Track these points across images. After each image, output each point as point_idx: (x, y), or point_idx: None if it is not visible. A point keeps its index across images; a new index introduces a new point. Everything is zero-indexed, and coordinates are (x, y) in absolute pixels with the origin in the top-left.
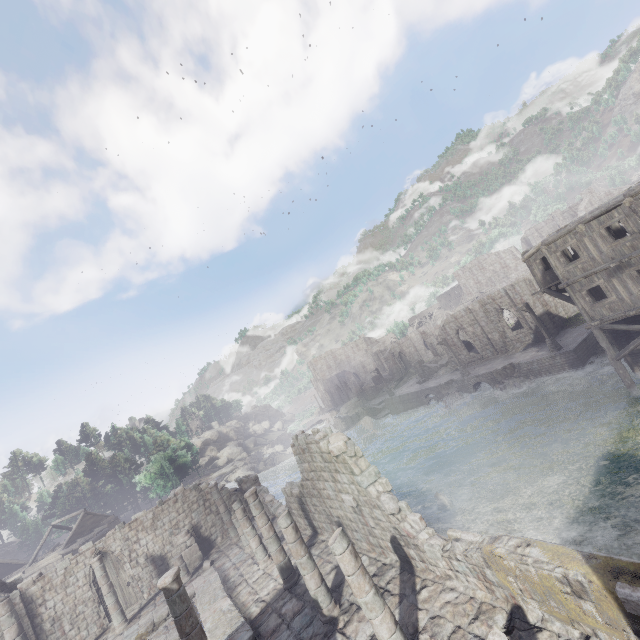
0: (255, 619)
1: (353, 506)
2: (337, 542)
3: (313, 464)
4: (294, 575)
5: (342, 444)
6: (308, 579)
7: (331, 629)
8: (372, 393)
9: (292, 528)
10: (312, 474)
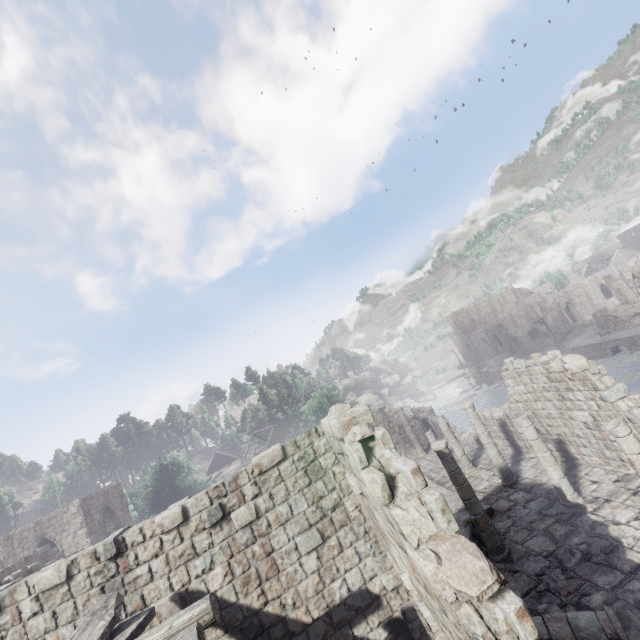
0: (481, 502)
1: (588, 421)
2: (620, 426)
3: (531, 386)
4: (513, 476)
5: (584, 362)
6: (551, 470)
7: (579, 511)
8: (530, 347)
9: (533, 428)
10: (527, 396)
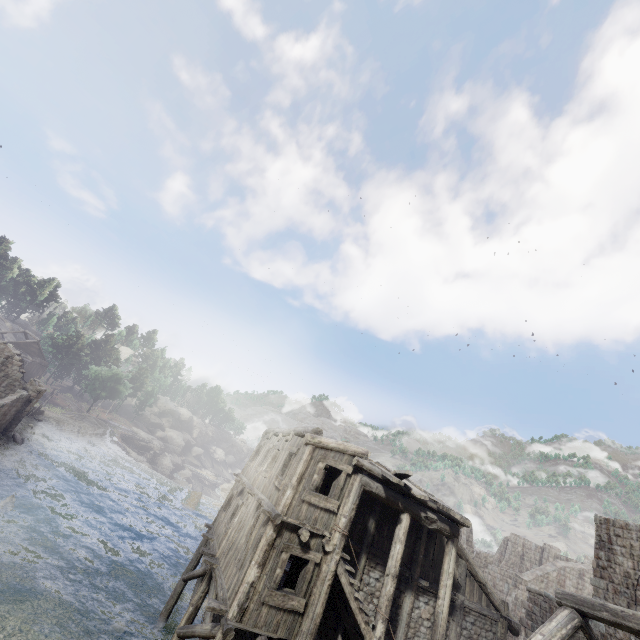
0: None
1: None
2: None
3: None
4: None
5: None
6: None
7: None
8: None
9: None
10: None
